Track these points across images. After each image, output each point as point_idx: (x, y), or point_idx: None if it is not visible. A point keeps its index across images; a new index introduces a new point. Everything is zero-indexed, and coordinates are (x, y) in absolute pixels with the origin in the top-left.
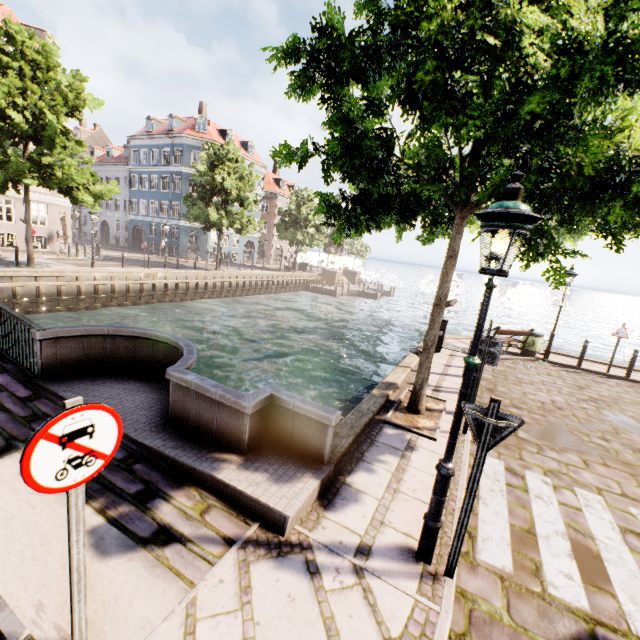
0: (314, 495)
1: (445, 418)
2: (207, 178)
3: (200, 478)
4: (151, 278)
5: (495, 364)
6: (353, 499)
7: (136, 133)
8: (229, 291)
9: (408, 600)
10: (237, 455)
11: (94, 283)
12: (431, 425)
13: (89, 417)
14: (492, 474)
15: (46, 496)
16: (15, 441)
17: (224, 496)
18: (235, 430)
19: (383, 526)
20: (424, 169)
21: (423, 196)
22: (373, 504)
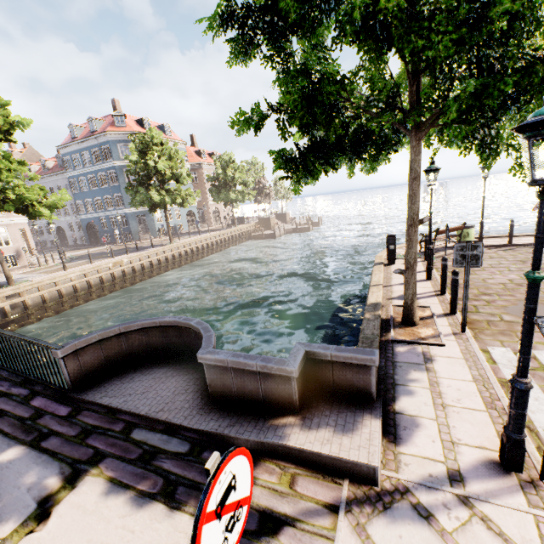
0: (380, 434)
1: (438, 322)
2: (141, 165)
3: (270, 450)
4: (119, 266)
5: (480, 264)
6: (413, 426)
7: (63, 142)
8: (187, 258)
9: (527, 517)
10: (292, 416)
11: (71, 284)
12: (431, 332)
13: (229, 470)
14: (508, 363)
15: (138, 515)
16: (80, 464)
17: (301, 461)
18: (283, 394)
19: (456, 446)
20: (372, 103)
21: (375, 129)
22: (433, 426)
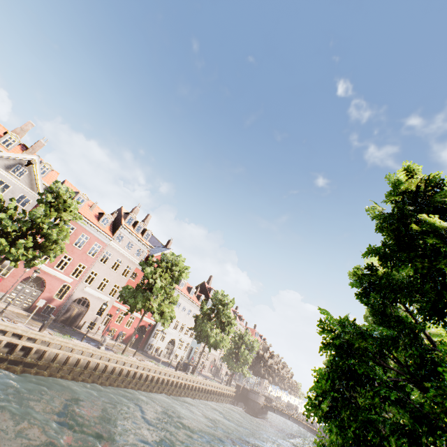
0: None
1: None
2: None
3: None
4: None
5: None
6: None
7: None
8: None
9: None
10: None
11: None
12: None
13: None
14: None
15: None
16: None
17: None
18: None
19: None
20: None
21: None
22: None
